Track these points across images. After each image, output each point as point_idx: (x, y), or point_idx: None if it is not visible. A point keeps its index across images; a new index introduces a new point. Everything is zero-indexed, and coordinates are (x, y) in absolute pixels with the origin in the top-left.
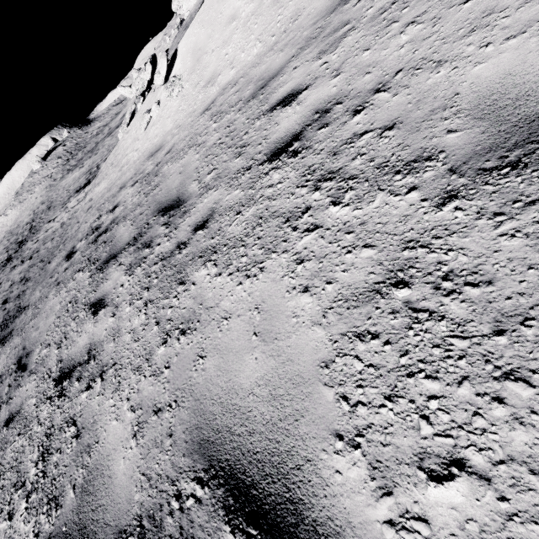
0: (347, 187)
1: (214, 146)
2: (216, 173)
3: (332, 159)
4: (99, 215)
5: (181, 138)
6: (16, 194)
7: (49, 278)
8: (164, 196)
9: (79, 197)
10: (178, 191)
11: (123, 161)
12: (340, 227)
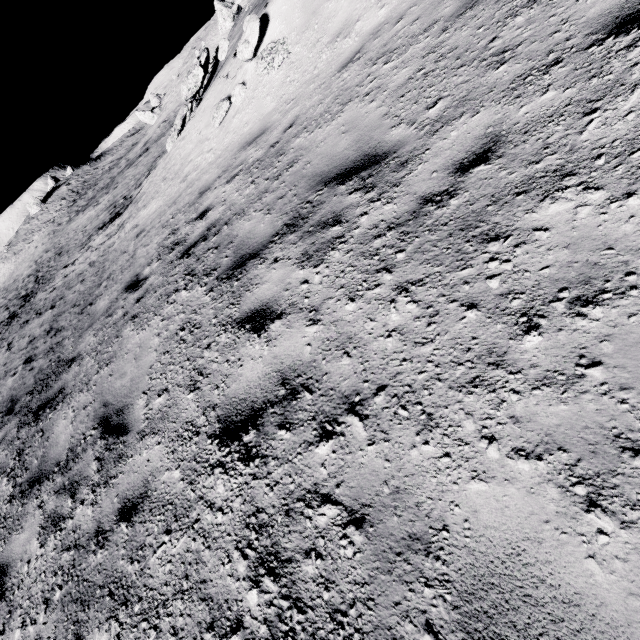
0: None
1: (411, 80)
2: (454, 100)
3: None
4: (173, 229)
5: (310, 105)
6: (9, 244)
7: (104, 318)
8: (325, 165)
9: (109, 231)
10: (357, 149)
11: (186, 169)
12: None
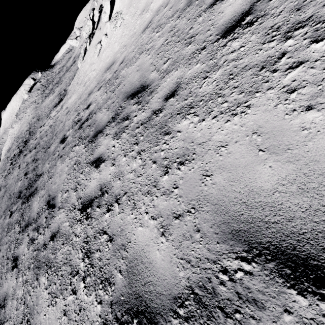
0: None
1: (162, 45)
2: (172, 61)
3: (297, 13)
4: (78, 113)
5: (130, 51)
6: (16, 114)
7: (52, 155)
8: (129, 88)
9: (57, 109)
10: (140, 81)
11: (85, 79)
12: None
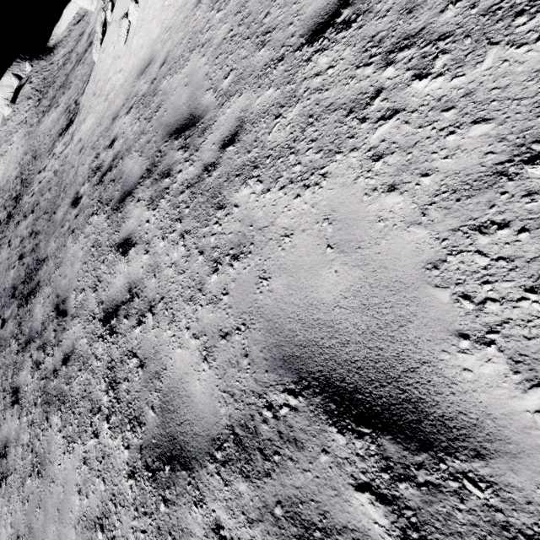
0: (436, 51)
1: (224, 41)
2: (236, 75)
3: (407, 19)
4: (96, 153)
5: (176, 42)
6: None
7: (60, 228)
8: (172, 117)
9: (65, 140)
10: (188, 107)
11: (107, 87)
12: (433, 105)
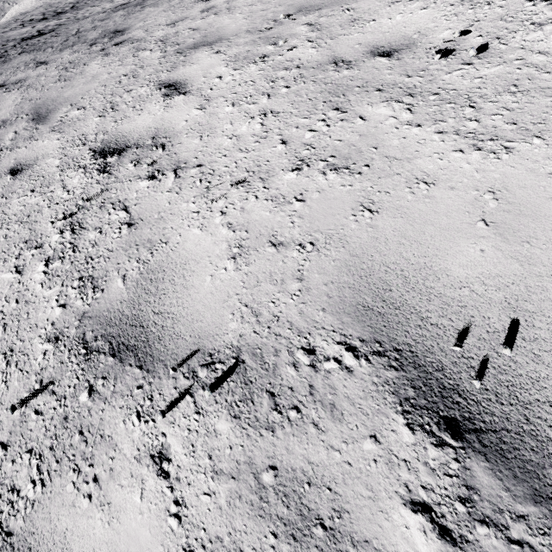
0: None
1: None
2: None
3: None
4: None
5: None
6: None
7: None
8: None
9: None
10: None
11: None
12: None
